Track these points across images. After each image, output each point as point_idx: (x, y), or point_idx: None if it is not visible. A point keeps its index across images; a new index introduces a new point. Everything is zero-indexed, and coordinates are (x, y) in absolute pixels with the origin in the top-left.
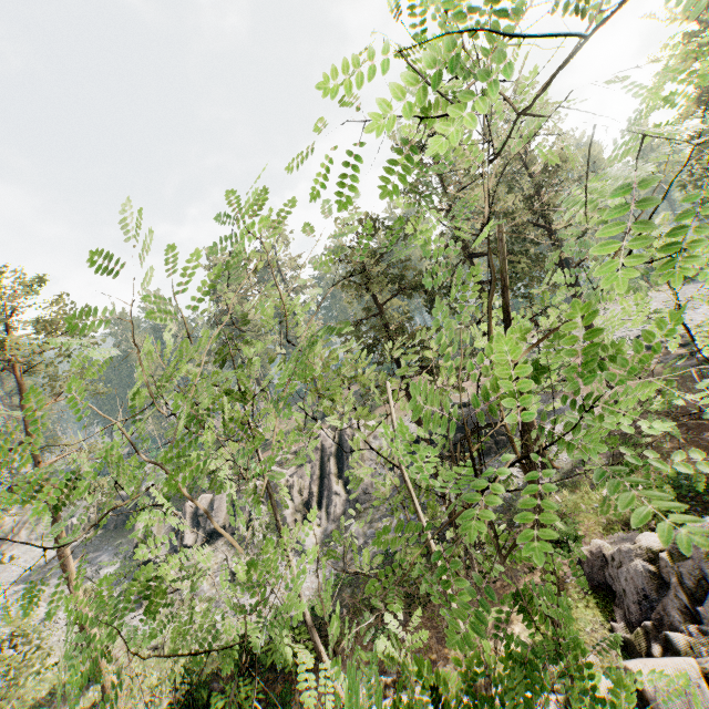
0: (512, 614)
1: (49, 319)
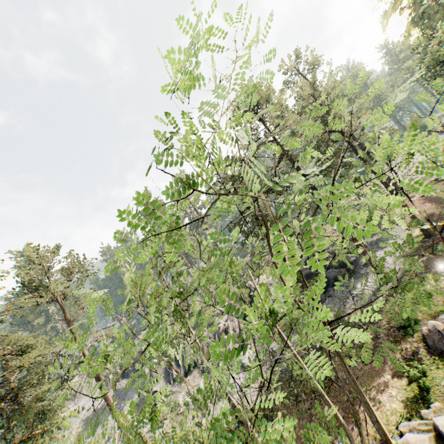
0: (387, 383)
1: (71, 266)
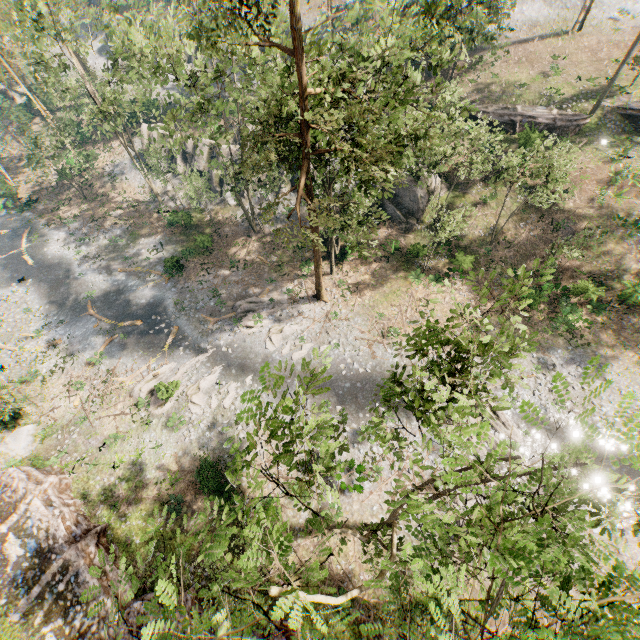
0: None
1: None
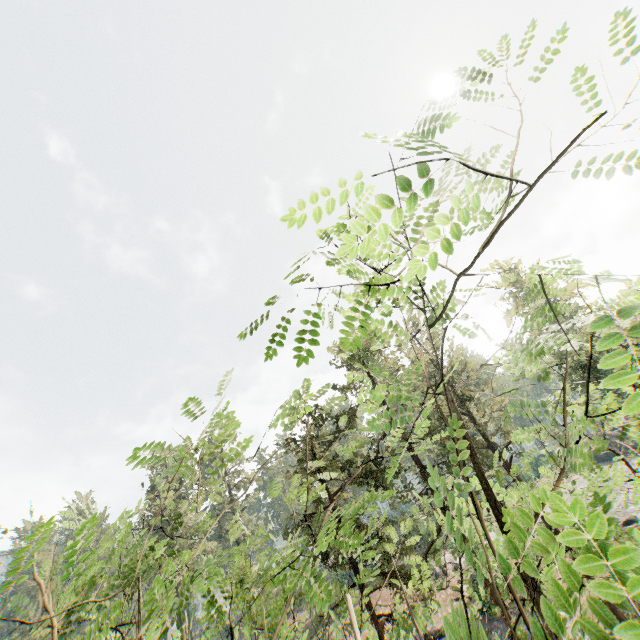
0: None
1: None
